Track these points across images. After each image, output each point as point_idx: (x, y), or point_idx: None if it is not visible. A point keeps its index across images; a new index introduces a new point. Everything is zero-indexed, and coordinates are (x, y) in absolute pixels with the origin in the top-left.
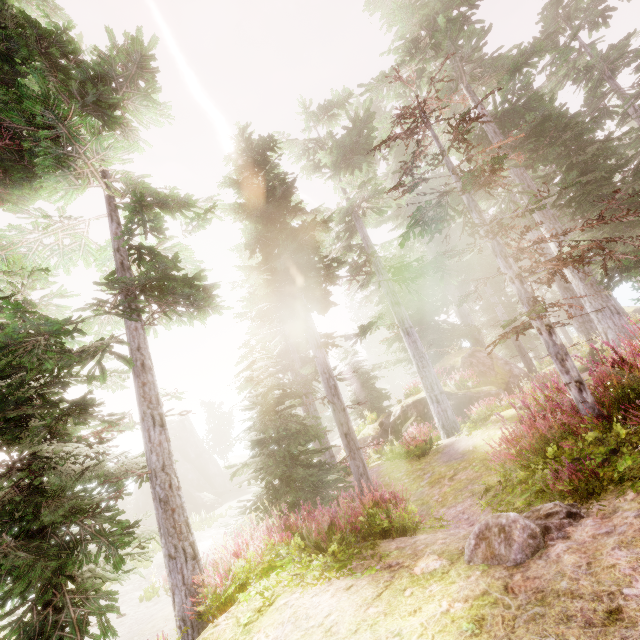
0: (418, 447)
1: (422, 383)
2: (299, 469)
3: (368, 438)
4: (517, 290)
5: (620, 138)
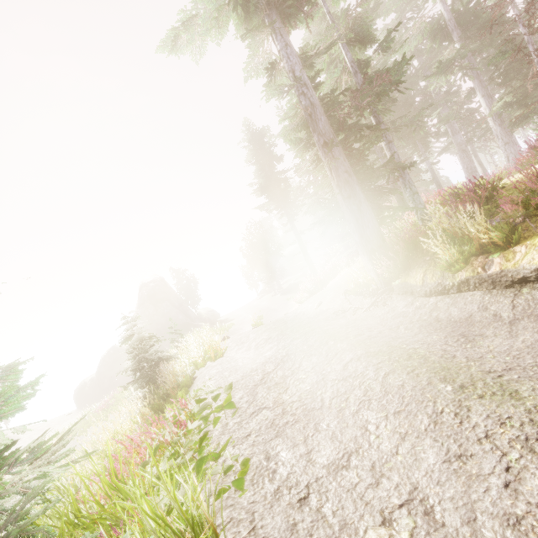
0: None
1: None
2: None
3: None
4: None
5: (534, 33)
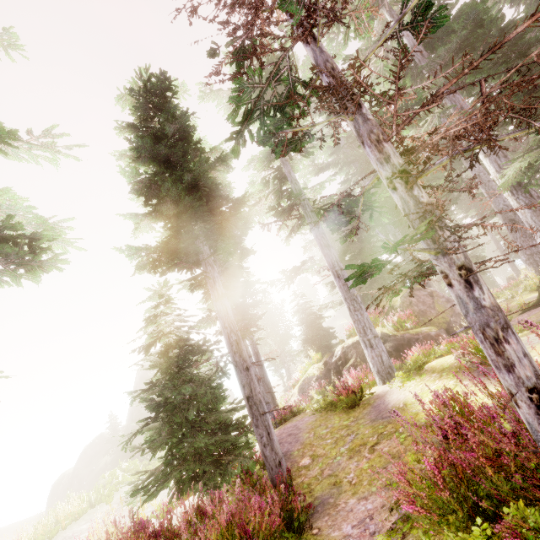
0: (347, 398)
1: (355, 327)
2: (198, 437)
3: (312, 378)
4: (401, 202)
5: None
